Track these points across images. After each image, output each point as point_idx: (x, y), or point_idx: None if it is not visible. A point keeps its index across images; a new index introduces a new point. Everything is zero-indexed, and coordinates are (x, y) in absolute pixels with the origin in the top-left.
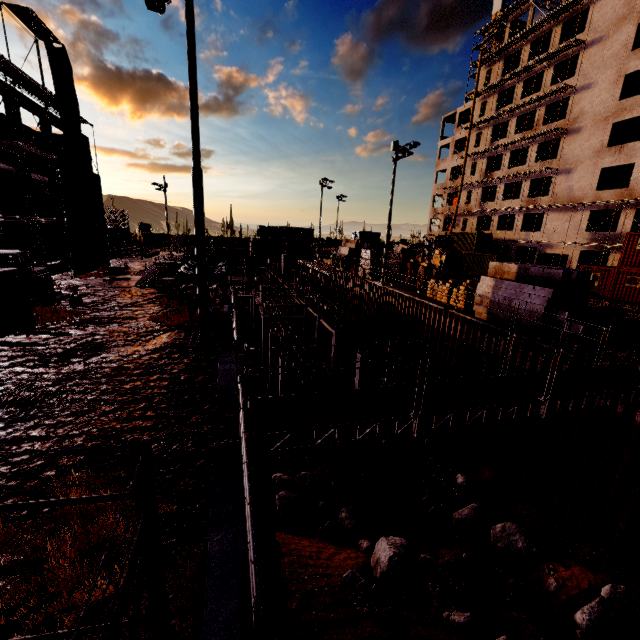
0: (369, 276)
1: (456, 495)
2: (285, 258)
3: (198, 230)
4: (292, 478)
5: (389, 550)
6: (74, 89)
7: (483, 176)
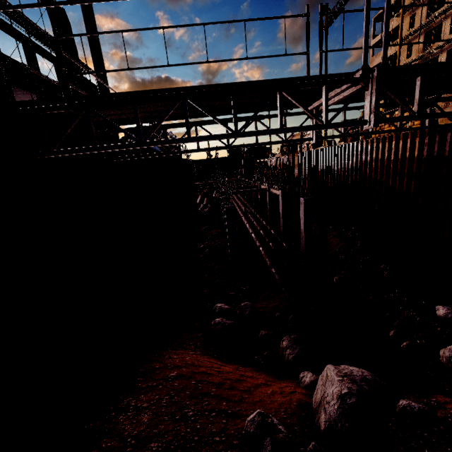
0: (312, 149)
1: (438, 330)
2: (244, 159)
3: (86, 18)
4: (232, 308)
5: (339, 384)
6: (73, 39)
7: (421, 53)
